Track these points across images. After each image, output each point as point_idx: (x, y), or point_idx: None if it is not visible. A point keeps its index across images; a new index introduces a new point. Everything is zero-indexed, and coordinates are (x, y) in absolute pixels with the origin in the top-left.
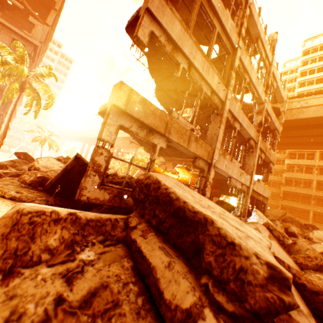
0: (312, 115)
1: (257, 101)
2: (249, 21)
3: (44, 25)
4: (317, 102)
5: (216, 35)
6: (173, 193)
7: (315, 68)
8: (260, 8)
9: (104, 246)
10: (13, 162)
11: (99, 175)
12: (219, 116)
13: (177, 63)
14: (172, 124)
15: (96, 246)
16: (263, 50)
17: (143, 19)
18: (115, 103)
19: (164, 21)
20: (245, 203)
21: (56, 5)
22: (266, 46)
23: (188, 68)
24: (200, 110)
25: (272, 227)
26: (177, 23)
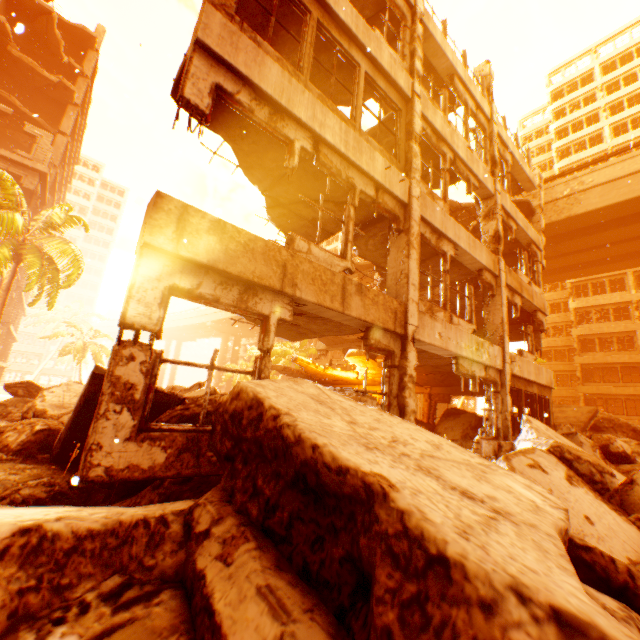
0: (599, 204)
1: (479, 193)
2: (428, 47)
3: (57, 136)
4: (602, 177)
5: (362, 78)
6: (289, 425)
7: (581, 119)
8: (444, 23)
9: (115, 608)
10: (3, 407)
11: (131, 409)
12: (403, 235)
13: (288, 140)
14: (298, 265)
15: (92, 613)
16: (468, 96)
17: (193, 64)
18: (148, 241)
19: (240, 63)
20: (501, 407)
21: (75, 97)
22: (472, 88)
23: (315, 148)
24: (365, 231)
25: (570, 454)
26: (272, 64)
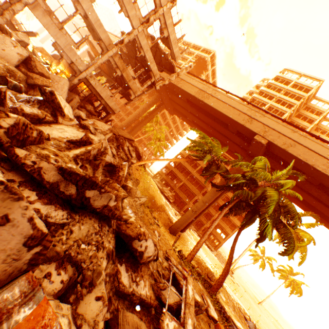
0: (210, 104)
1: (131, 23)
2: None
3: None
4: (220, 97)
5: None
6: None
7: (269, 95)
8: None
9: None
10: None
11: None
12: None
13: None
14: None
15: None
16: None
17: None
18: None
19: None
20: (72, 80)
21: None
22: None
23: None
24: None
25: (34, 60)
26: None
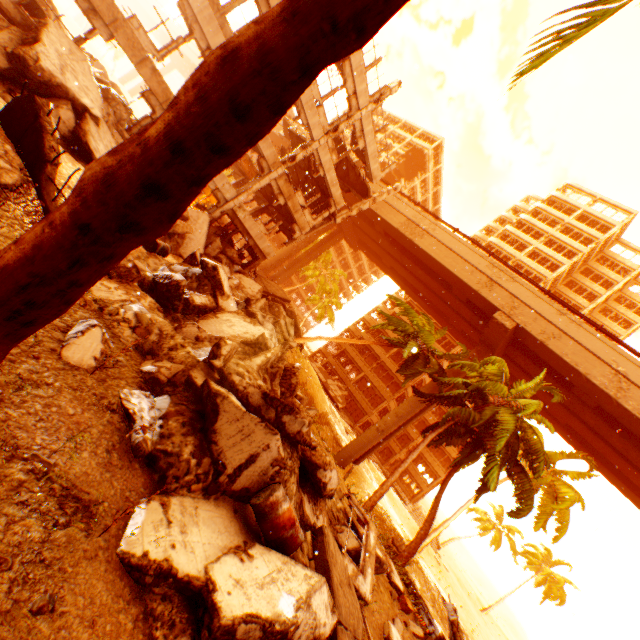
0: (424, 248)
1: (310, 133)
2: None
3: None
4: (441, 237)
5: None
6: (44, 30)
7: (535, 229)
8: None
9: None
10: None
11: None
12: None
13: None
14: (125, 28)
15: None
16: (352, 81)
17: None
18: None
19: None
20: (212, 213)
21: None
22: (359, 81)
23: None
24: None
25: None
26: None
